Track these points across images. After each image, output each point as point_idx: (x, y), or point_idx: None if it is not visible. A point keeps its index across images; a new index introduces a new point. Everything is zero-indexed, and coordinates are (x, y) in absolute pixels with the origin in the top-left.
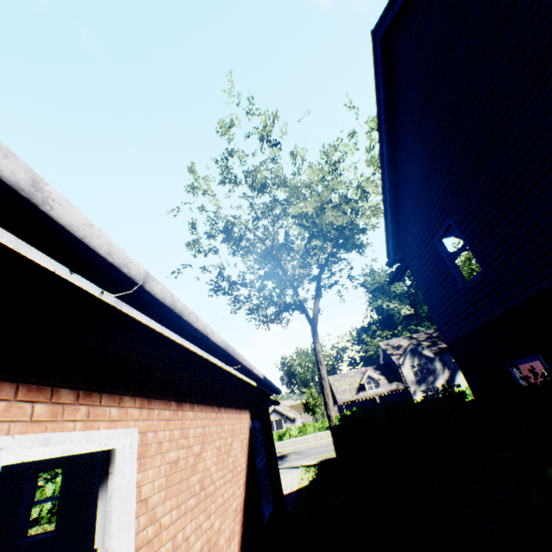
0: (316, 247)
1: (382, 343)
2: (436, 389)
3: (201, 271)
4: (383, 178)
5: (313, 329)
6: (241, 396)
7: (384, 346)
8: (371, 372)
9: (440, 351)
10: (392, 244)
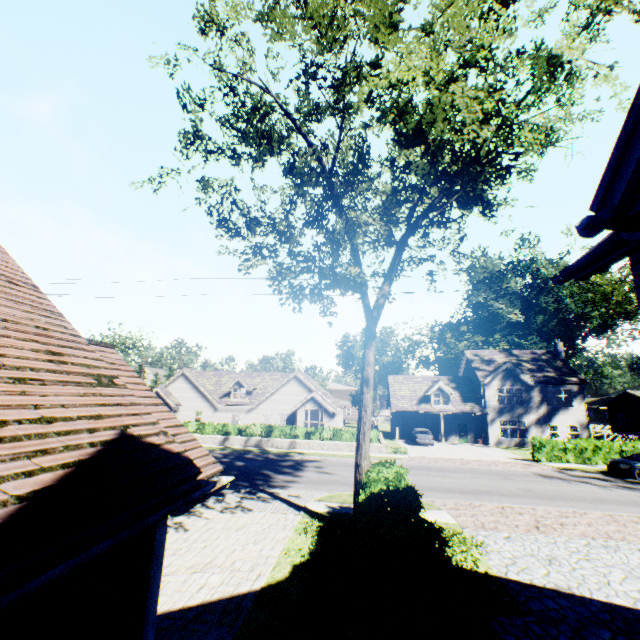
0: (412, 187)
1: (469, 352)
2: (522, 425)
3: (202, 189)
4: None
5: (369, 325)
6: None
7: (470, 356)
8: (443, 384)
9: (545, 381)
10: None
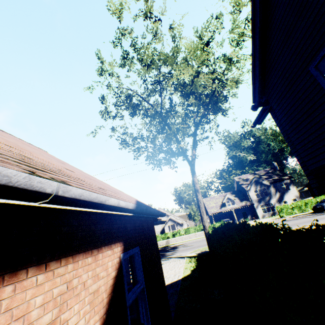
0: (192, 111)
1: (236, 178)
2: (271, 204)
3: (112, 131)
4: (253, 18)
5: (192, 168)
6: (107, 230)
7: (237, 179)
8: (229, 195)
9: (274, 181)
10: (259, 87)
